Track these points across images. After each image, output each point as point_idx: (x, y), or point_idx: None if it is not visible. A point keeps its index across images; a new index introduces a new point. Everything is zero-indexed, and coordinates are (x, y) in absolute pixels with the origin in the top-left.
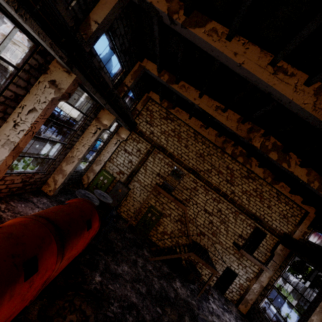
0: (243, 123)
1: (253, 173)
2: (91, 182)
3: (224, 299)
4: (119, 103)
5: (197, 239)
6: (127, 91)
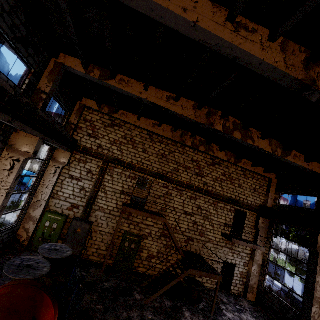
0: (200, 109)
1: (217, 158)
2: (34, 234)
3: (232, 297)
4: (38, 117)
5: (187, 247)
6: (47, 100)
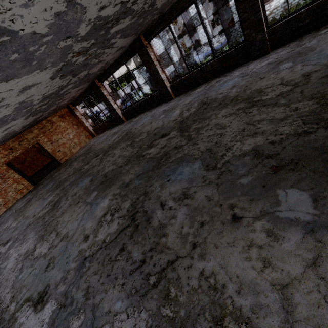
0: None
1: None
2: None
3: None
4: None
5: None
6: None
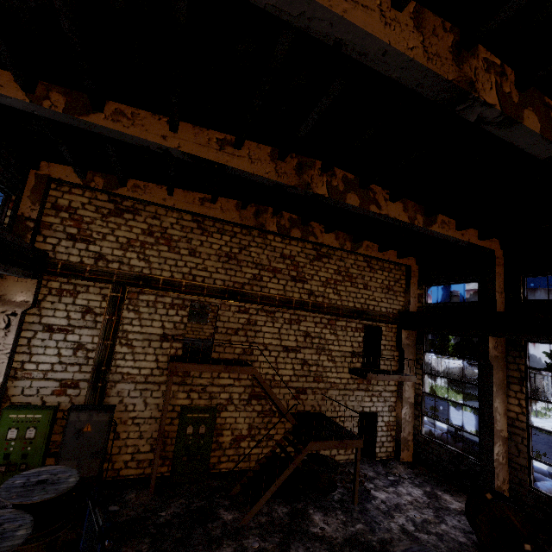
0: (284, 159)
1: (323, 246)
2: None
3: (380, 464)
4: None
5: (298, 406)
6: None
